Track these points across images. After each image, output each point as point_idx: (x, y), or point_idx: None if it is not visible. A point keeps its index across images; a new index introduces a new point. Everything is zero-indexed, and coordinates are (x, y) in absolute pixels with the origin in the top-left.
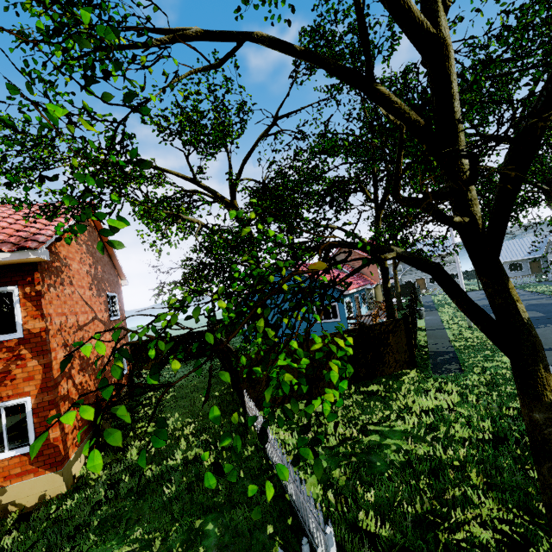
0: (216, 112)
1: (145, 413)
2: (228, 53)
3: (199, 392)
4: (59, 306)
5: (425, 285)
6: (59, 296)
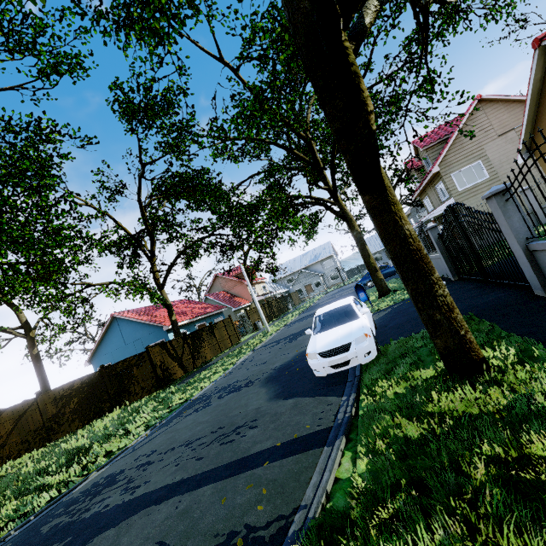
0: None
1: None
2: None
3: None
4: None
5: (313, 289)
6: None
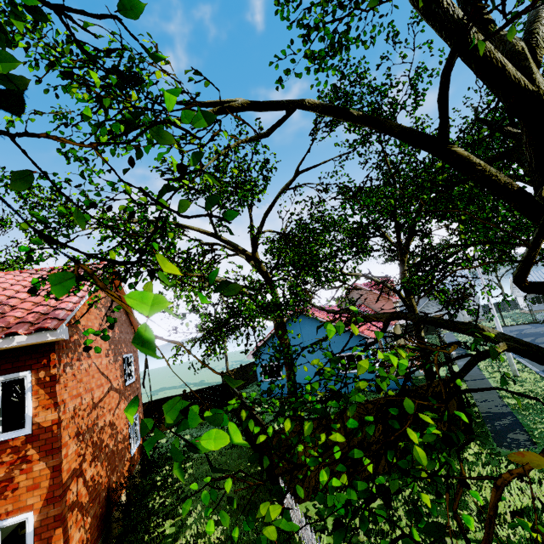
0: (241, 171)
1: (161, 501)
2: (278, 122)
3: None
4: (74, 387)
5: None
6: (75, 374)
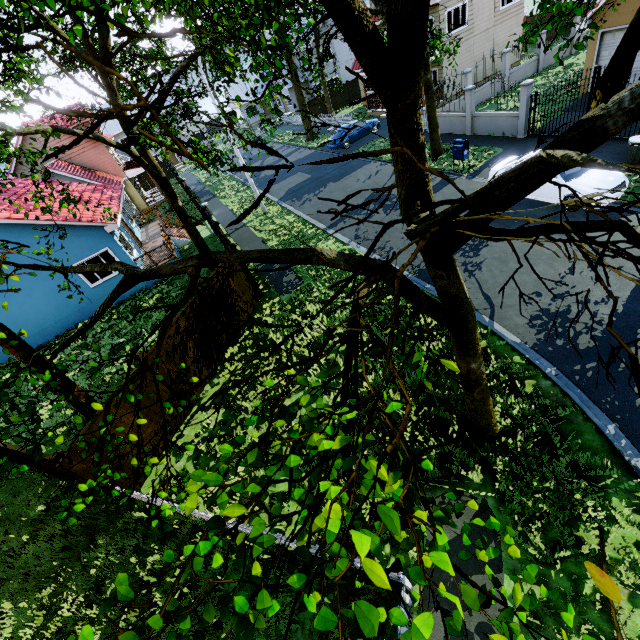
0: None
1: None
2: None
3: (1, 534)
4: None
5: (175, 157)
6: None
